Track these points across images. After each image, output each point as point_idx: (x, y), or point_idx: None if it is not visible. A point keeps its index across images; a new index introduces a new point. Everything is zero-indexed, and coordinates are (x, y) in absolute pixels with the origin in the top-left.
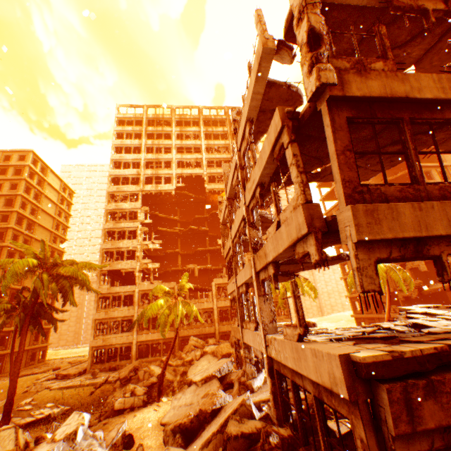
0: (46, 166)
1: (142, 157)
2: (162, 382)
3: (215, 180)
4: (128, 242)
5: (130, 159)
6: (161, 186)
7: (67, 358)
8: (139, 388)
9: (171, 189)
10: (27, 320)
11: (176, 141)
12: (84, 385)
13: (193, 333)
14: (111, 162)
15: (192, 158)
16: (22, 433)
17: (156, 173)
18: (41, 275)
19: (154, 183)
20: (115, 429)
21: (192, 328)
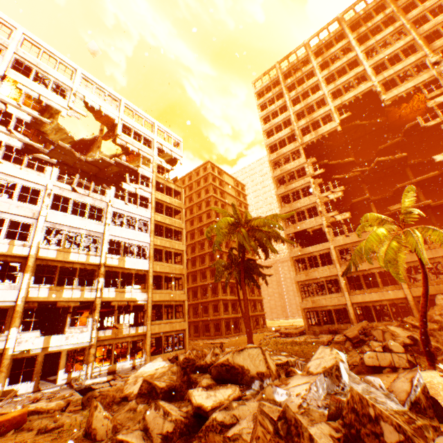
0: (220, 170)
1: (290, 112)
2: (427, 341)
3: (393, 88)
4: (304, 200)
5: (278, 122)
6: (320, 130)
7: (282, 326)
8: (392, 343)
9: (334, 127)
10: (241, 272)
11: (321, 73)
12: (309, 343)
13: (436, 292)
14: (263, 134)
15: (349, 77)
16: (269, 357)
17: (309, 120)
18: (239, 230)
19: (311, 131)
20: (400, 379)
21: (432, 284)
